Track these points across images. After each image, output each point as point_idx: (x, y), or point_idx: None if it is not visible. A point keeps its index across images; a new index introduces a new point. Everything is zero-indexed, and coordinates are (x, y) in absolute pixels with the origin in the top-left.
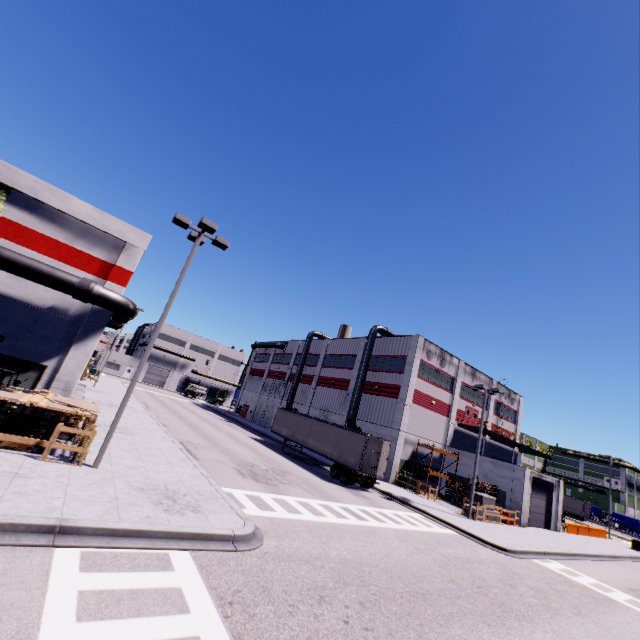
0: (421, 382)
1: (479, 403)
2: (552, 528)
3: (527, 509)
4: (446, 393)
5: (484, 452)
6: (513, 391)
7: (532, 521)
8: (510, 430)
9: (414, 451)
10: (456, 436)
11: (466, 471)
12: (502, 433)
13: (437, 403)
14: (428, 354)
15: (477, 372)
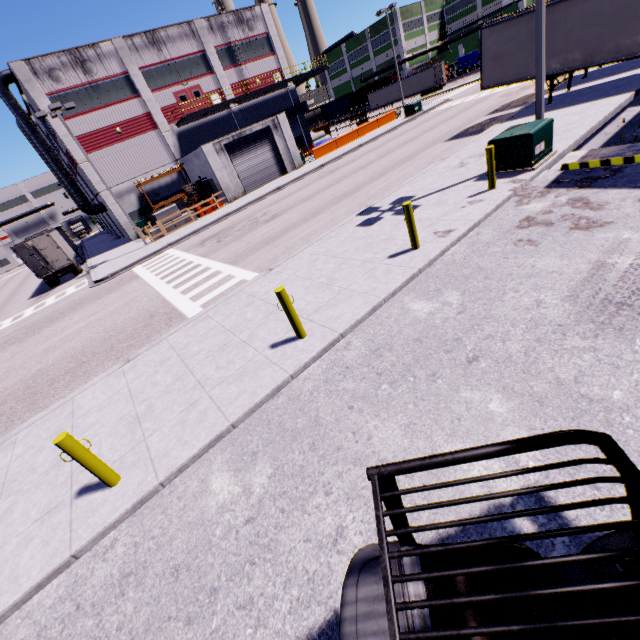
0: (79, 121)
1: (195, 73)
2: (291, 170)
3: (236, 181)
4: (130, 103)
5: (240, 126)
6: (242, 9)
7: (257, 183)
8: (270, 69)
9: (140, 195)
10: (186, 140)
11: (196, 176)
12: (256, 83)
13: (127, 126)
14: (53, 77)
15: (159, 32)
